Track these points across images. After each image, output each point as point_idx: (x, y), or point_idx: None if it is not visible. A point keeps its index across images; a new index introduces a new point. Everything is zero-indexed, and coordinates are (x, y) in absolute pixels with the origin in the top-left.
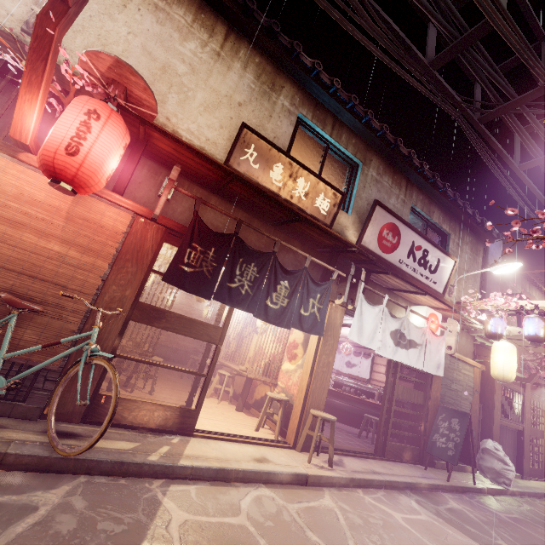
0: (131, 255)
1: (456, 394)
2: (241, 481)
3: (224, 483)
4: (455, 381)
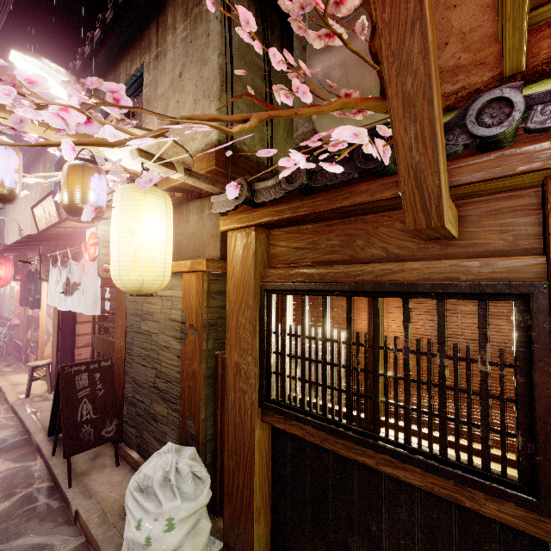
0: None
1: (151, 340)
2: None
3: None
4: (146, 317)
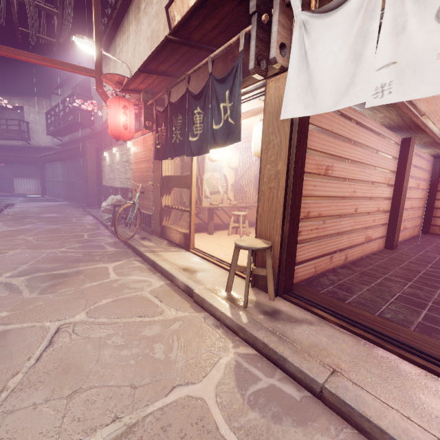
0: None
1: None
2: (162, 274)
3: (155, 271)
4: None
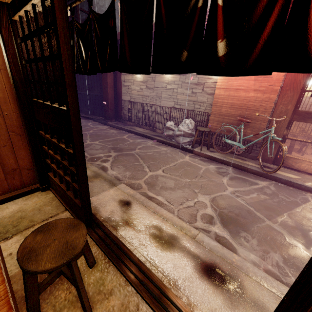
0: (289, 87)
1: None
2: None
3: None
4: None
